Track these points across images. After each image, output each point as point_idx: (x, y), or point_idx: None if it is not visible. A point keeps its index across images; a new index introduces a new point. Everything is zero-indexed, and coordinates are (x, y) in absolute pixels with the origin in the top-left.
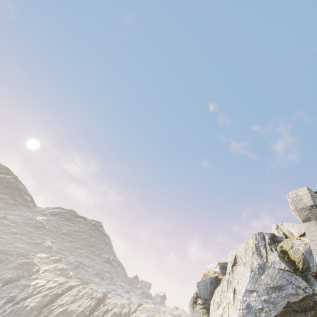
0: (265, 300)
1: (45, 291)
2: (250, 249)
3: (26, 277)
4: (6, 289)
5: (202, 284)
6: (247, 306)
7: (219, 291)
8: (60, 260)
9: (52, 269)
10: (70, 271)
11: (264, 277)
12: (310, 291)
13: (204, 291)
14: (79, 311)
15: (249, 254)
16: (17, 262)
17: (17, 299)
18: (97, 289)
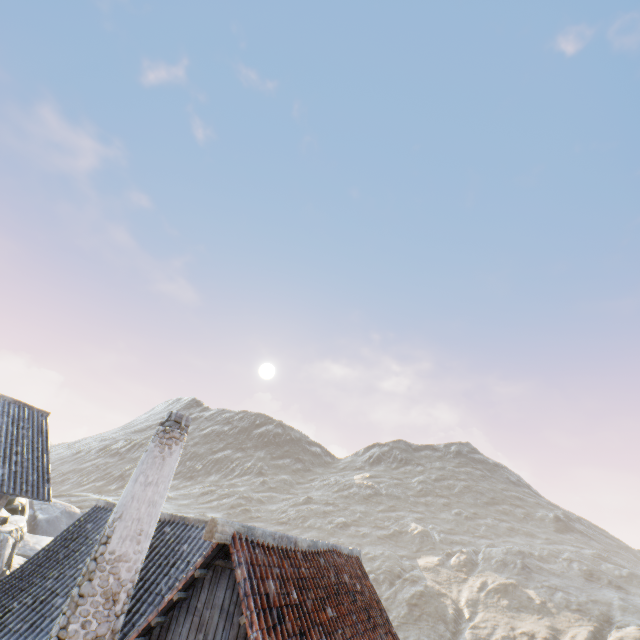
0: None
1: None
2: None
3: None
4: None
5: None
6: None
7: None
8: (471, 562)
9: (482, 597)
10: (524, 588)
11: None
12: None
13: None
14: None
15: None
16: (399, 599)
17: None
18: None
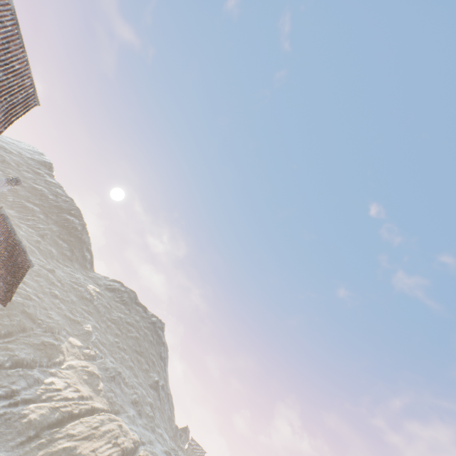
0: None
1: (58, 401)
2: None
3: (43, 366)
4: (11, 374)
5: None
6: None
7: None
8: (94, 358)
9: (79, 368)
10: (101, 381)
11: None
12: None
13: None
14: None
15: None
16: (41, 338)
17: (17, 397)
18: (127, 430)
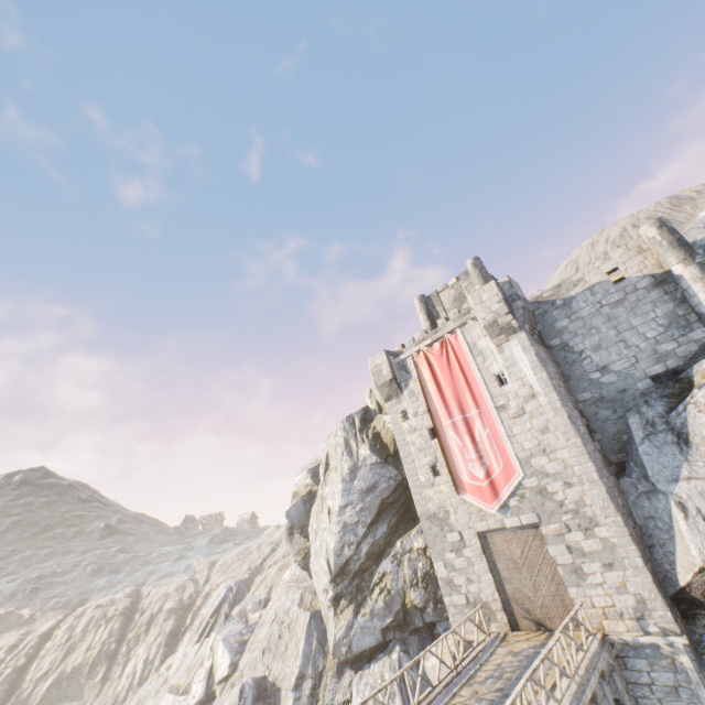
0: (361, 510)
1: None
2: (339, 449)
3: None
4: None
5: (293, 511)
6: (344, 526)
7: (315, 514)
8: None
9: None
10: (22, 610)
11: (357, 482)
12: (400, 478)
13: (298, 518)
14: (94, 657)
15: (339, 456)
16: None
17: None
18: (112, 598)
